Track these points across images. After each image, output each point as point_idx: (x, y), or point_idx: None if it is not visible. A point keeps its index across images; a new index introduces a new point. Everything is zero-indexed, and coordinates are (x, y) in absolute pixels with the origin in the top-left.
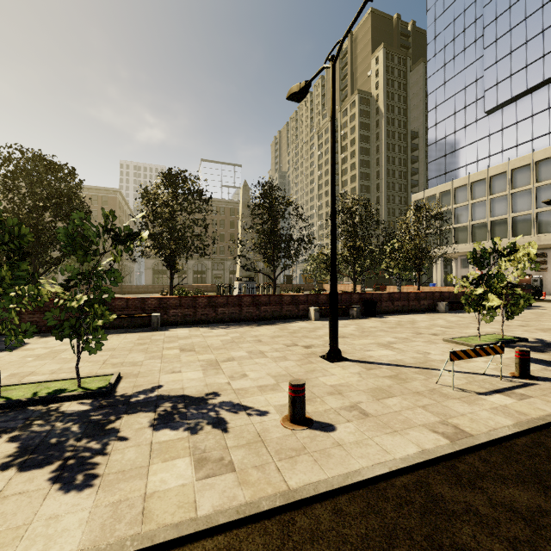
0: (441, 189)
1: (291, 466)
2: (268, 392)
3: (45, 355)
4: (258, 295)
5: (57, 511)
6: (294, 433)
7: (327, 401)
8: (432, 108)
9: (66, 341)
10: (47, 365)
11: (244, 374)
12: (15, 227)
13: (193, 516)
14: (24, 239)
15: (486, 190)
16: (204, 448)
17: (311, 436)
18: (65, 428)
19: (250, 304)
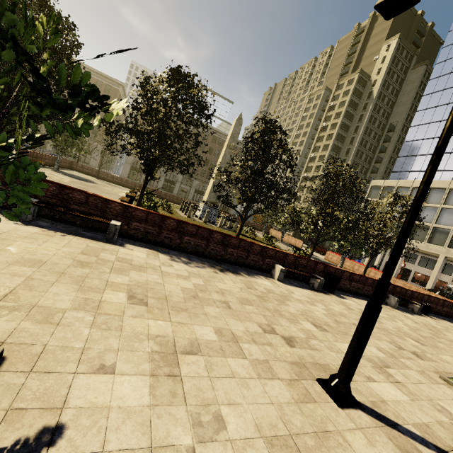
0: (401, 184)
1: None
2: None
3: None
4: (230, 236)
5: None
6: None
7: None
8: (422, 109)
9: None
10: None
11: (217, 413)
12: None
13: None
14: None
15: (442, 199)
16: None
17: None
18: None
19: (218, 242)
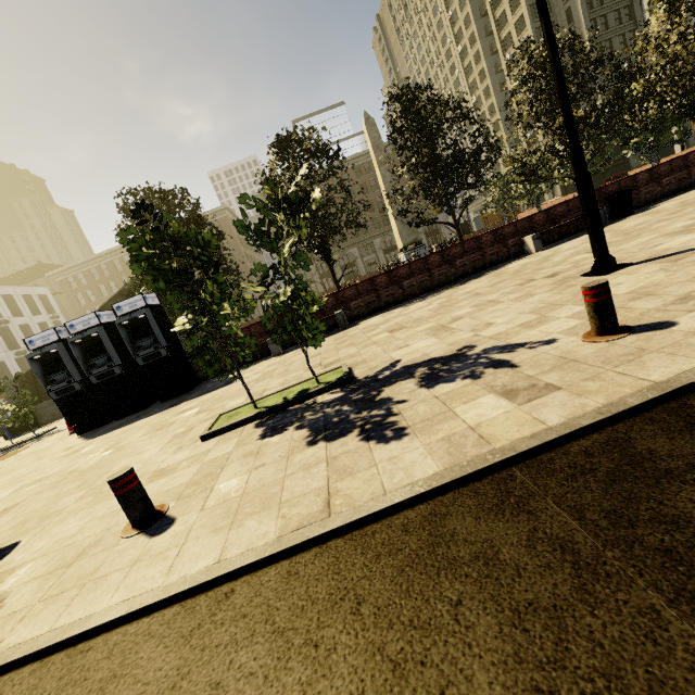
0: None
1: (638, 367)
2: (536, 325)
3: (262, 378)
4: (447, 248)
5: (392, 455)
6: (612, 343)
7: (635, 306)
8: None
9: (269, 364)
10: (272, 382)
11: (487, 323)
12: (198, 237)
13: (545, 428)
14: (211, 246)
15: None
16: (501, 384)
17: (642, 339)
18: (336, 410)
19: (439, 263)
